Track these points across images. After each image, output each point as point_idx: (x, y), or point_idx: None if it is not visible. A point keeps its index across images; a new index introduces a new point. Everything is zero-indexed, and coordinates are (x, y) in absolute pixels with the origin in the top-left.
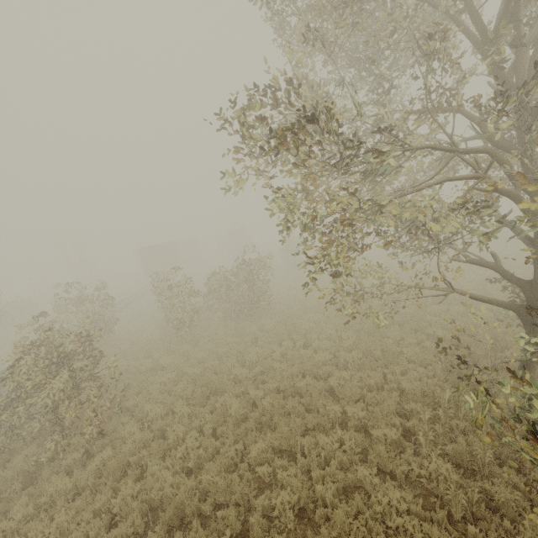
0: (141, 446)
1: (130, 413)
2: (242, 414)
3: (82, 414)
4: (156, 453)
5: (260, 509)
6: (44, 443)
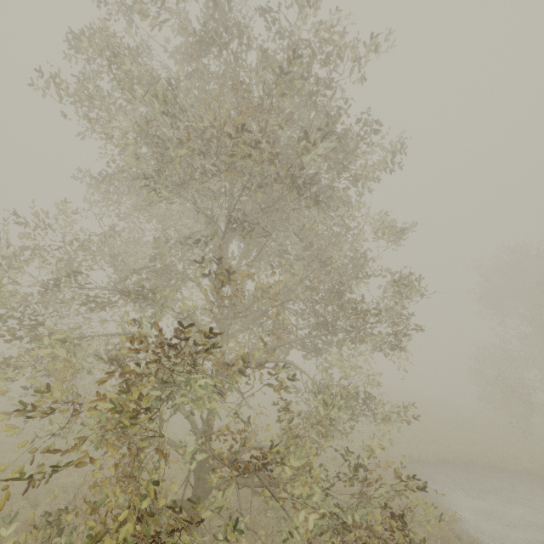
0: None
1: None
2: None
3: None
4: None
5: None
6: None
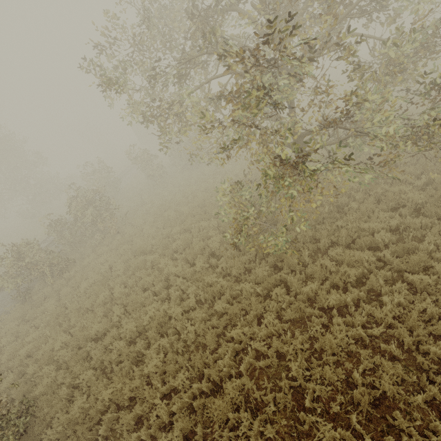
0: (133, 235)
1: (131, 224)
2: (176, 218)
3: (112, 227)
4: (139, 236)
5: (171, 248)
6: (95, 237)
